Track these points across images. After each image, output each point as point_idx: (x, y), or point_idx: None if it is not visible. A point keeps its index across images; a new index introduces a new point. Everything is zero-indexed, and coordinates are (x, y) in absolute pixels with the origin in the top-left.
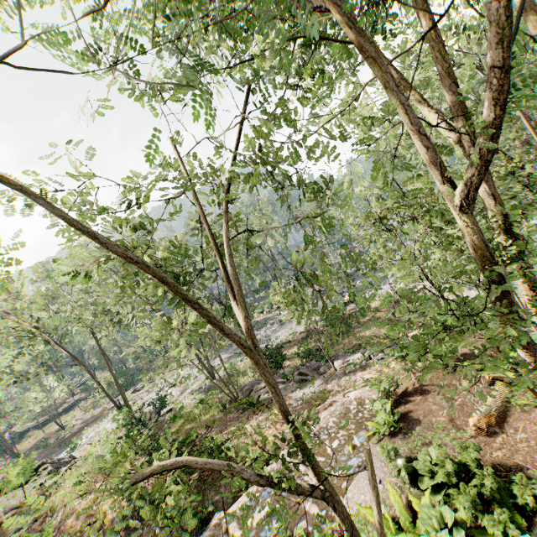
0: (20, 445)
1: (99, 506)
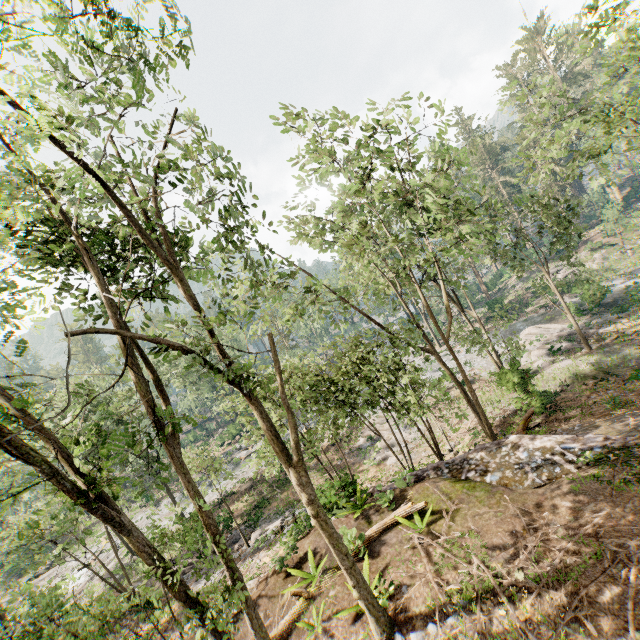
0: None
1: None
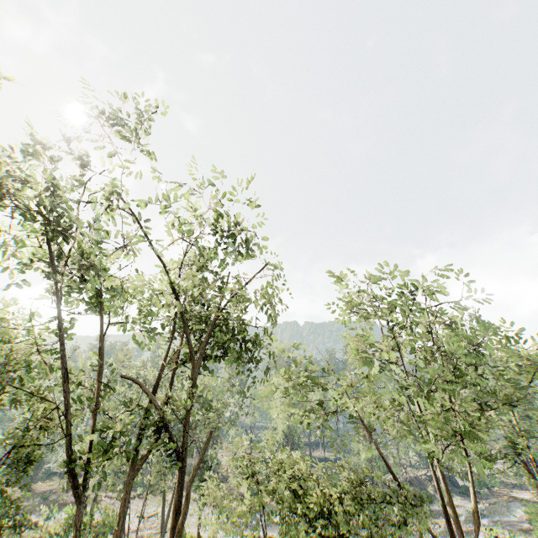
0: (42, 482)
1: None
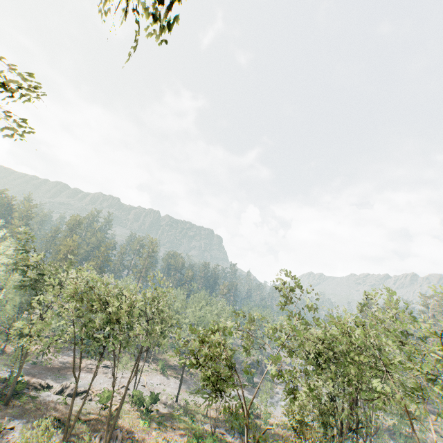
0: None
1: None
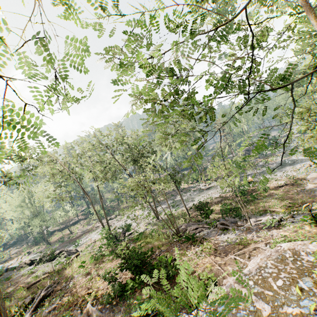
0: (50, 238)
1: (93, 284)
